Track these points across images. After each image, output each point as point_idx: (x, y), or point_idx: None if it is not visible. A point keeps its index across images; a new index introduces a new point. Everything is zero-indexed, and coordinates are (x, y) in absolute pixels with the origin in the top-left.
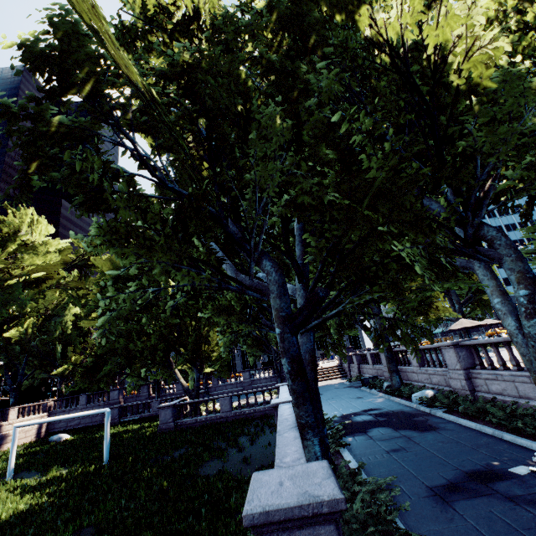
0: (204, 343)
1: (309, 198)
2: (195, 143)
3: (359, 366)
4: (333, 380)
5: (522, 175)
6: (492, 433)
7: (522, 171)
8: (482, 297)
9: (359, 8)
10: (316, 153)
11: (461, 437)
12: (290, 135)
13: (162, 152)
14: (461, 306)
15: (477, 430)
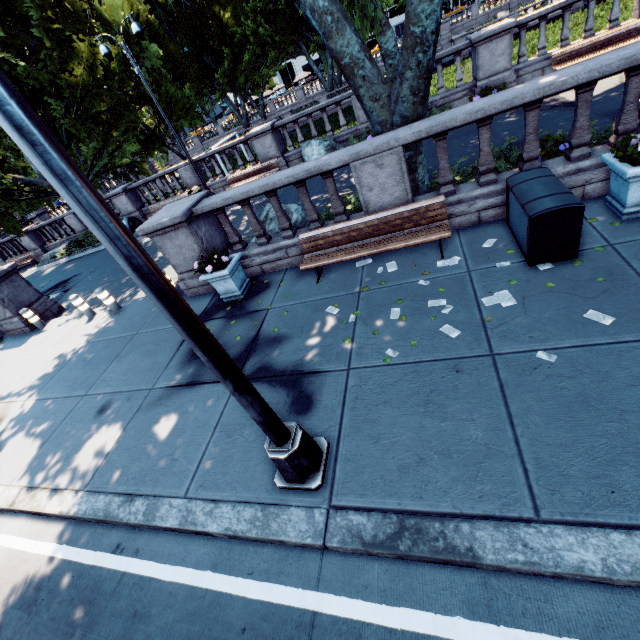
0: None
1: None
2: None
3: (202, 144)
4: None
5: None
6: None
7: None
8: None
9: None
10: None
11: None
12: None
13: None
14: None
15: None
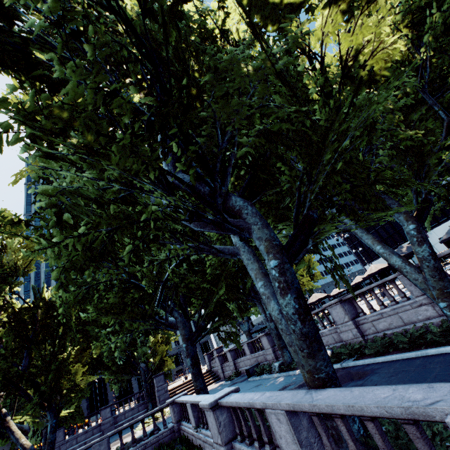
0: (64, 372)
1: (290, 125)
2: (134, 85)
3: (235, 361)
4: (209, 386)
5: (386, 152)
6: (415, 355)
7: (385, 149)
8: None
9: (288, 20)
10: (250, 122)
11: (398, 367)
12: (259, 77)
13: (112, 62)
14: None
15: (399, 359)
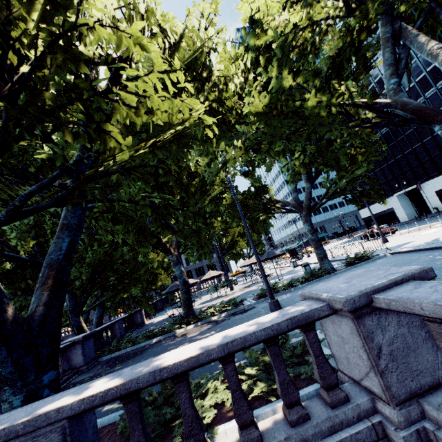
0: None
1: None
2: None
3: None
4: None
5: None
6: None
7: None
8: (233, 251)
9: None
10: None
11: None
12: None
13: None
14: (220, 258)
15: None
